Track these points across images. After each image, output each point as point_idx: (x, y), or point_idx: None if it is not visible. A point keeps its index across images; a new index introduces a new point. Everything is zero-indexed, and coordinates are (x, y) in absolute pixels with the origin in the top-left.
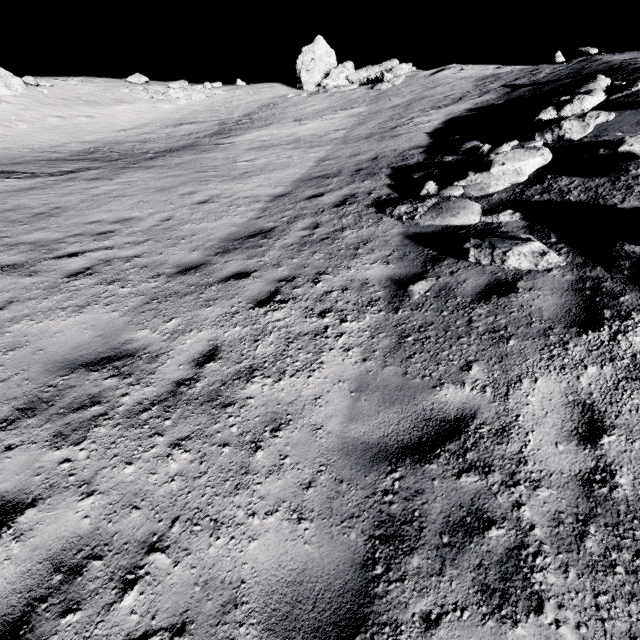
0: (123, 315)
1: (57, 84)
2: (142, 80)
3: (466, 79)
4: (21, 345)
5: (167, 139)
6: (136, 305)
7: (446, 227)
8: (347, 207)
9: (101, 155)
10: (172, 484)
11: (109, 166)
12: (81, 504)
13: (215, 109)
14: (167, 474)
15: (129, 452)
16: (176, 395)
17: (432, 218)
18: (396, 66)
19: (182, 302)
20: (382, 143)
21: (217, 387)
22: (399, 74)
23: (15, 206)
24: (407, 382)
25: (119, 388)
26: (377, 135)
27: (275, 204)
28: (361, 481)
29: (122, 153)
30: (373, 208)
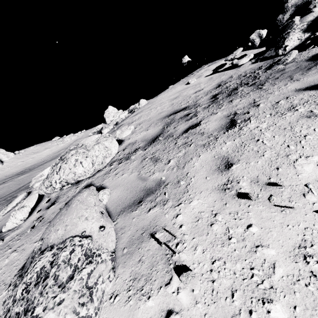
0: None
1: (27, 150)
2: (57, 138)
3: None
4: None
5: (50, 158)
6: None
7: None
8: None
9: (23, 171)
10: None
11: (20, 175)
12: None
13: None
14: None
15: None
16: None
17: None
18: None
19: None
20: None
21: None
22: None
23: None
24: None
25: None
26: None
27: None
28: None
29: (30, 168)
30: None
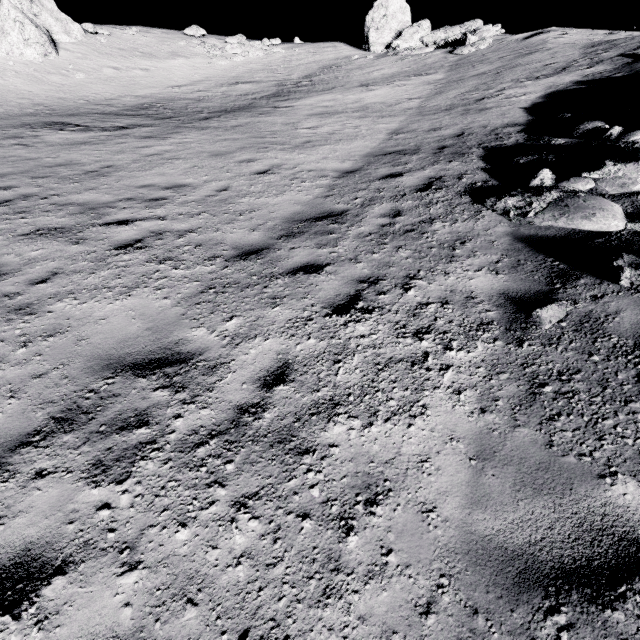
0: (176, 304)
1: (115, 33)
2: (199, 33)
3: (571, 45)
4: (62, 330)
5: (222, 98)
6: (190, 293)
7: (574, 232)
8: (433, 193)
9: (154, 111)
10: (238, 570)
11: (162, 124)
12: (121, 581)
13: (273, 68)
14: (231, 552)
15: (182, 506)
16: (239, 426)
17: (553, 218)
18: (482, 27)
19: (243, 296)
20: (467, 117)
21: (290, 422)
22: (484, 37)
23: (67, 161)
24: (555, 459)
25: (170, 405)
26: (459, 107)
27: (344, 181)
28: (506, 618)
29: (176, 111)
30: (467, 197)
